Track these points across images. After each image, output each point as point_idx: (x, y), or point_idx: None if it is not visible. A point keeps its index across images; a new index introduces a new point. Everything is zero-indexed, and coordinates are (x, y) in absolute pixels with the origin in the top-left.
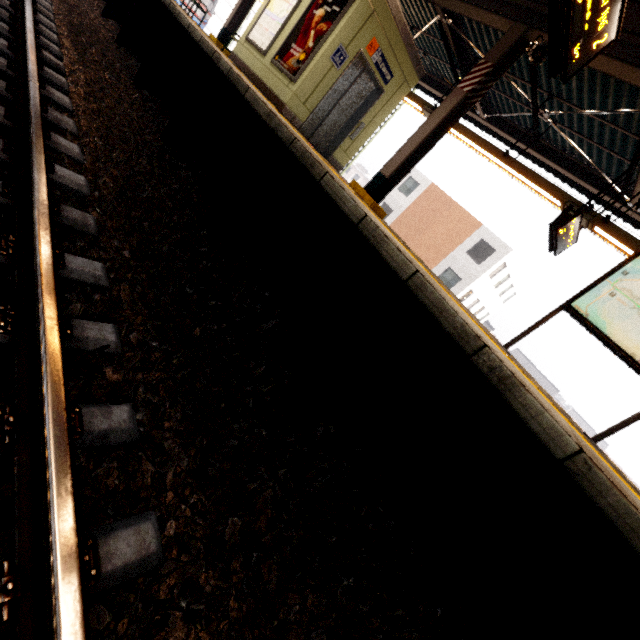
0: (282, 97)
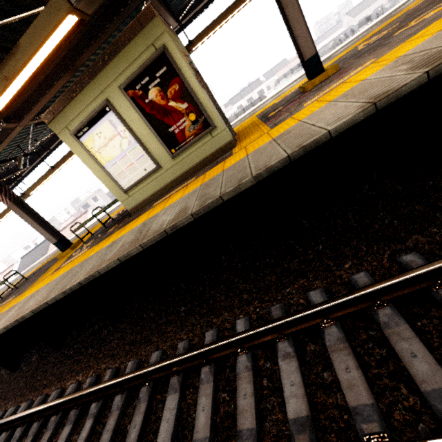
0: (221, 143)
